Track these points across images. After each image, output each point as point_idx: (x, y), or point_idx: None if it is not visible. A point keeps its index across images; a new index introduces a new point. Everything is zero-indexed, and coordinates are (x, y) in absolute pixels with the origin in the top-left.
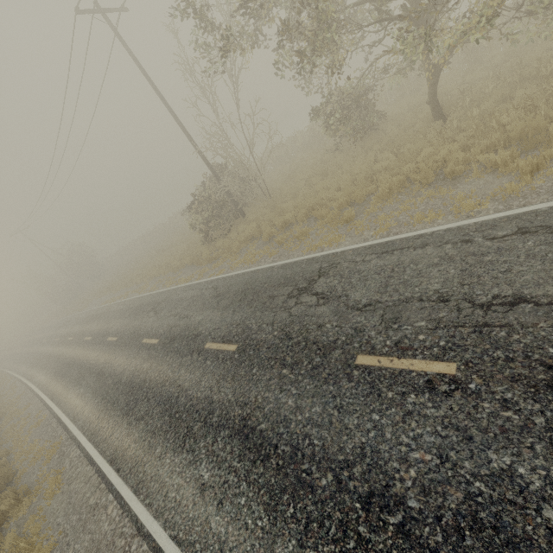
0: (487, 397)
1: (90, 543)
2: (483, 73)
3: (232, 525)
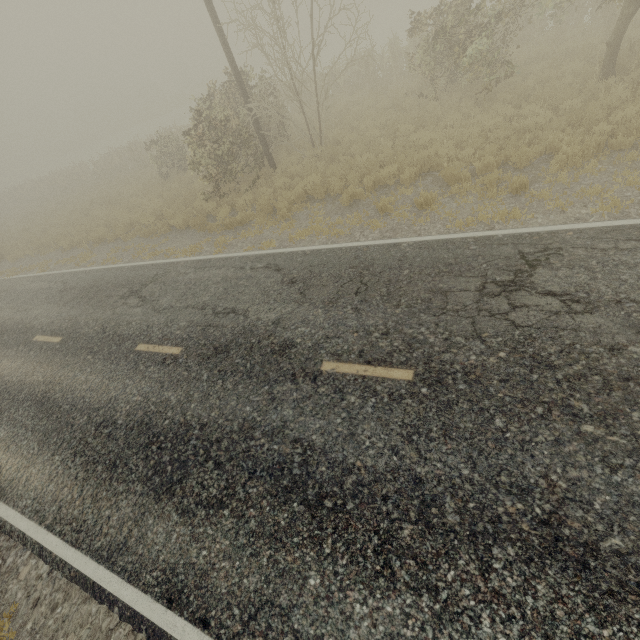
0: None
1: None
2: (639, 32)
3: None
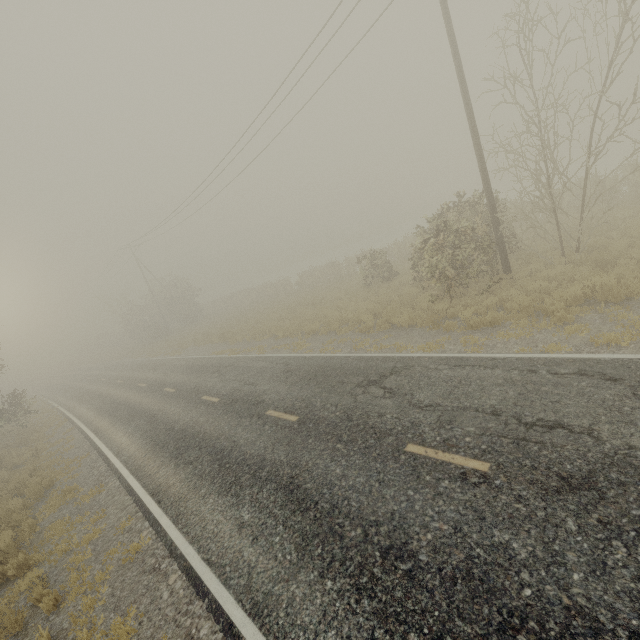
0: None
1: None
2: None
3: None
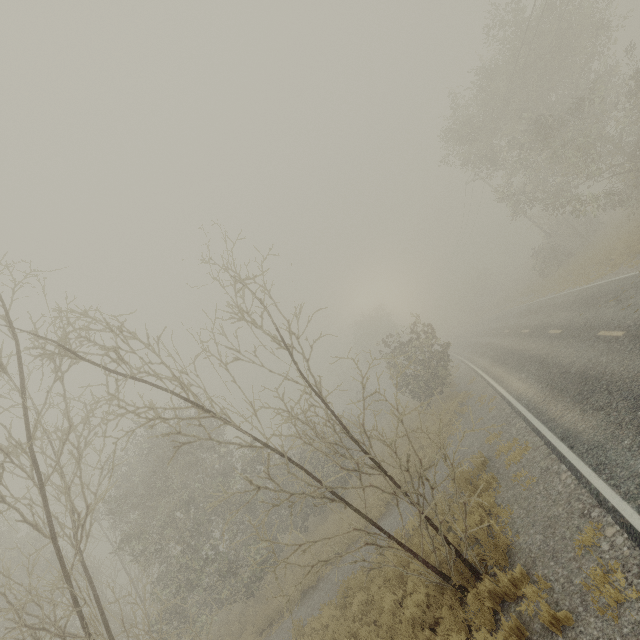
0: (525, 335)
1: (462, 374)
2: None
3: (484, 361)
